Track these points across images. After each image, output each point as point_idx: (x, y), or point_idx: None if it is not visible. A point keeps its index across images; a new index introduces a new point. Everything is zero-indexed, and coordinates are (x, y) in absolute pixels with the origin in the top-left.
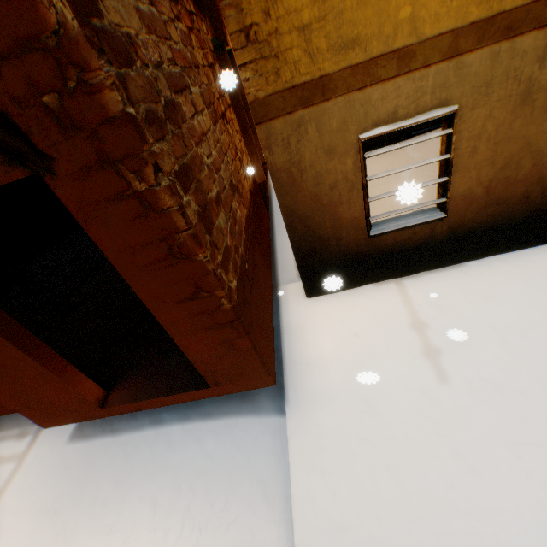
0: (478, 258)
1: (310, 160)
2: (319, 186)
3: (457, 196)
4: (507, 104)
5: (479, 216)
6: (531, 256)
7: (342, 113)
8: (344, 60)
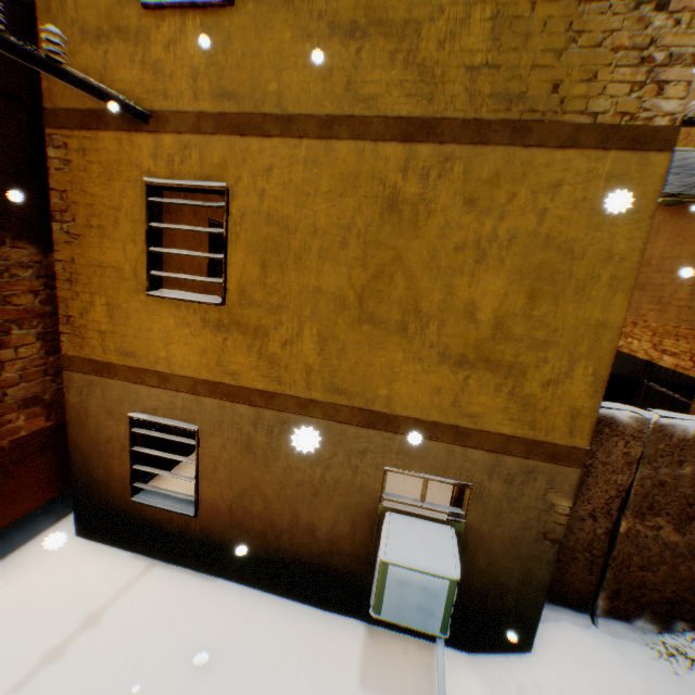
0: (232, 579)
1: (96, 411)
2: (100, 434)
3: (207, 501)
4: (237, 445)
5: (228, 533)
6: (265, 605)
7: (121, 391)
8: (126, 360)
